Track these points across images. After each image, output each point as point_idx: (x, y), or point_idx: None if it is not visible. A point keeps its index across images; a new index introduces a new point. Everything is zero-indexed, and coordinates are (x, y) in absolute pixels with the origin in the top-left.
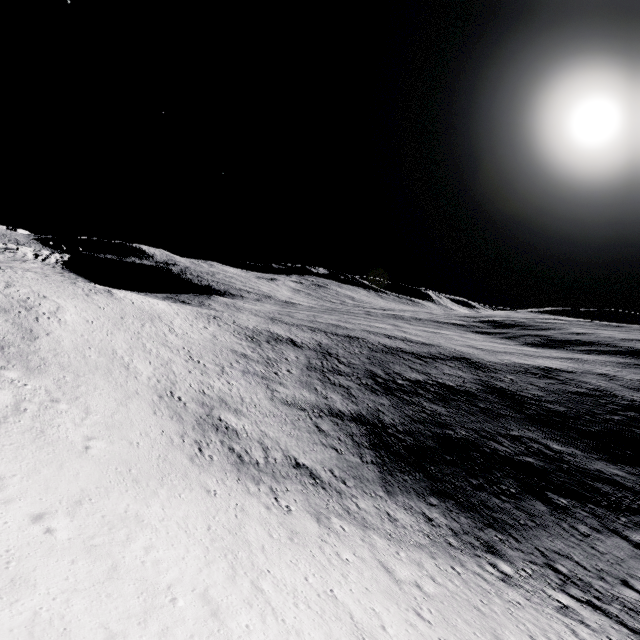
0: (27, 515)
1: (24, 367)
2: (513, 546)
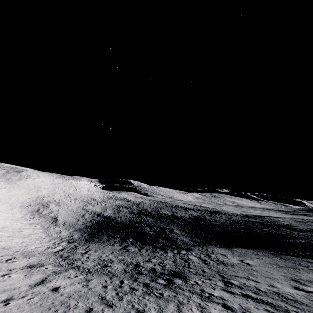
0: None
1: (8, 183)
2: (80, 243)
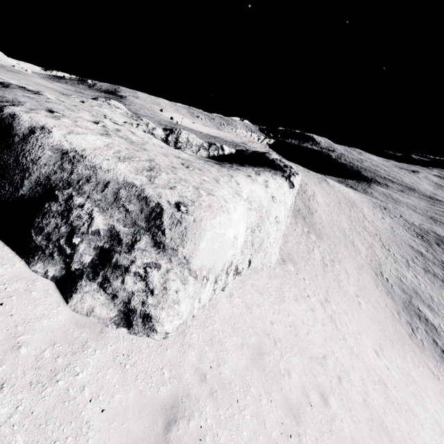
0: (372, 349)
1: (315, 233)
2: None
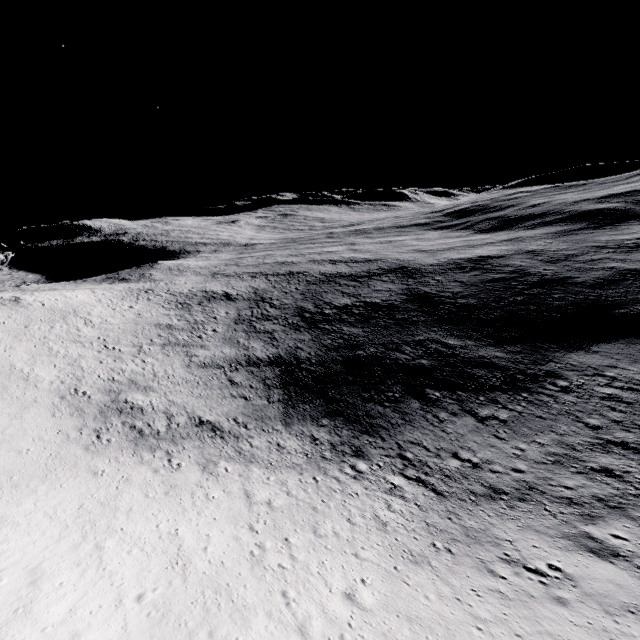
0: None
1: None
2: (378, 445)
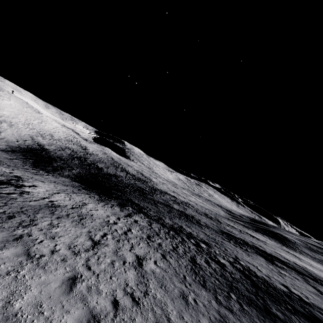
0: None
1: None
2: None
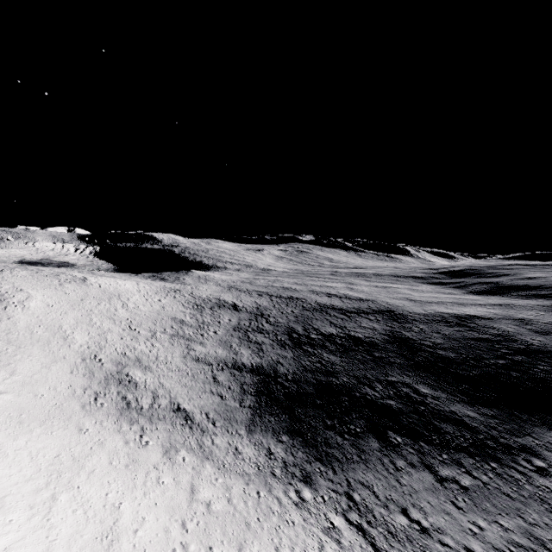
0: None
1: None
2: (328, 477)
